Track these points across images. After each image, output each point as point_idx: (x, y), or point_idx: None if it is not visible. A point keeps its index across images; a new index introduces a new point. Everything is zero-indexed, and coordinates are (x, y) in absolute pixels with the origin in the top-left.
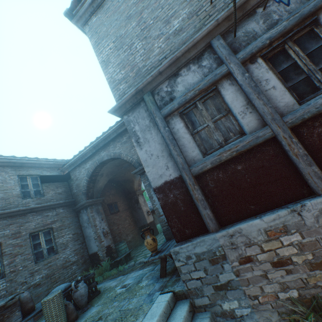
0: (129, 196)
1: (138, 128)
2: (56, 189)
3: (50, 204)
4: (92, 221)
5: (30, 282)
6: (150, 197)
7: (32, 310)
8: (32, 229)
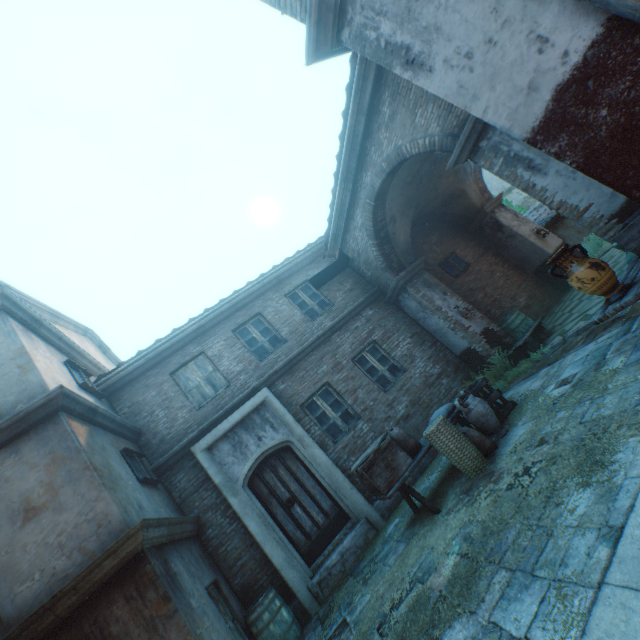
0: (472, 227)
1: (388, 27)
2: (341, 288)
3: (348, 312)
4: (428, 305)
5: (394, 415)
6: (527, 190)
7: (419, 448)
8: (350, 353)
